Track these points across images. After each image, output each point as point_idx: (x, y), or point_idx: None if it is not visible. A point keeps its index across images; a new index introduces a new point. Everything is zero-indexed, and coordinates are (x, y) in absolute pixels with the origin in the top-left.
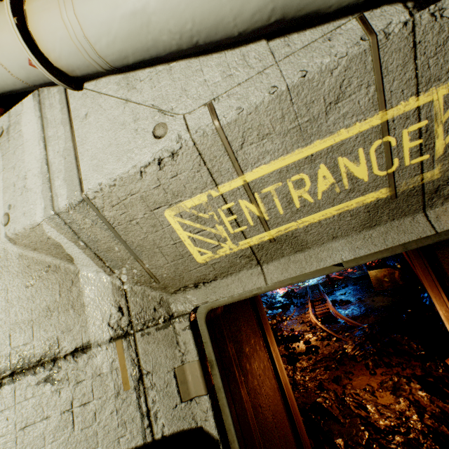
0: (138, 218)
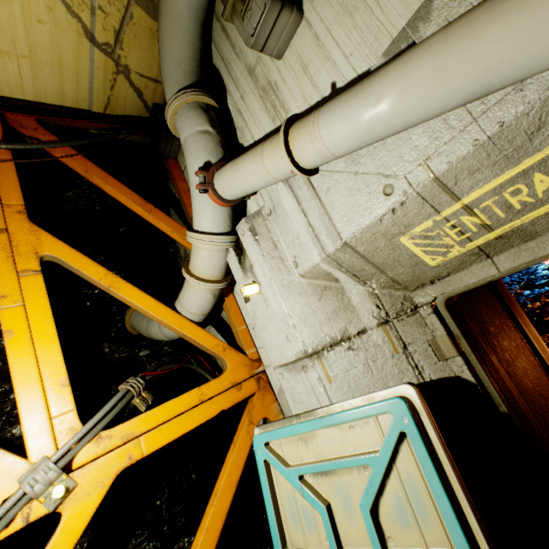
0: (380, 247)
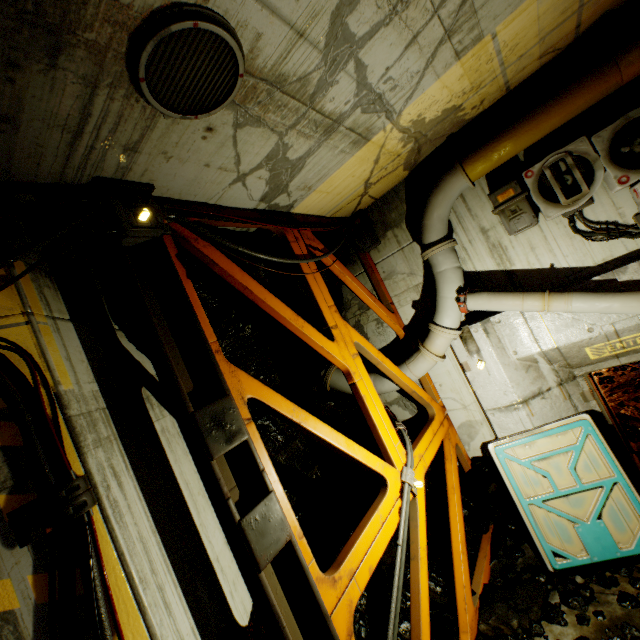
0: (573, 350)
